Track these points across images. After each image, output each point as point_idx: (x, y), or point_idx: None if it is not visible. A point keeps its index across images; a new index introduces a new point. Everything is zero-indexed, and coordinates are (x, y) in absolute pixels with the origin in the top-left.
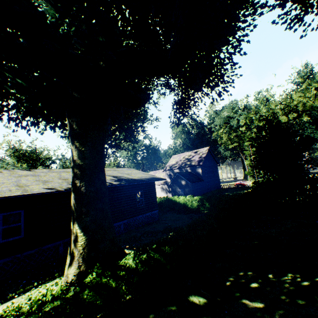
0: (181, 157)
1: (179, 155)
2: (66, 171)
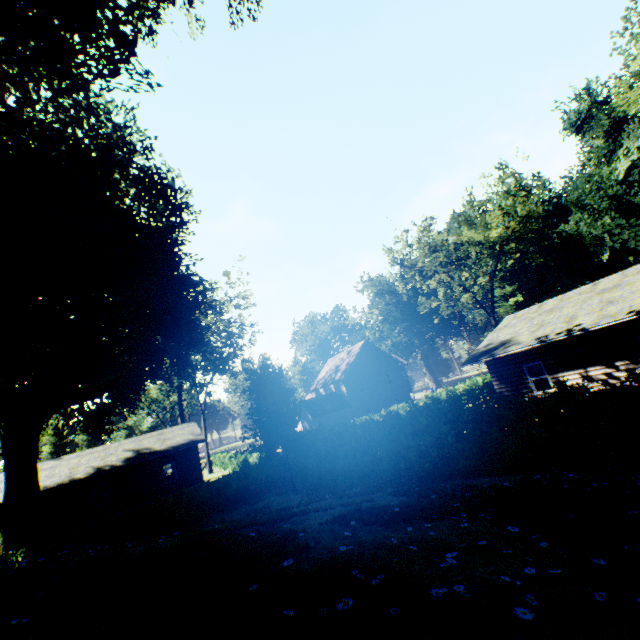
0: (333, 364)
1: (333, 359)
2: (94, 452)
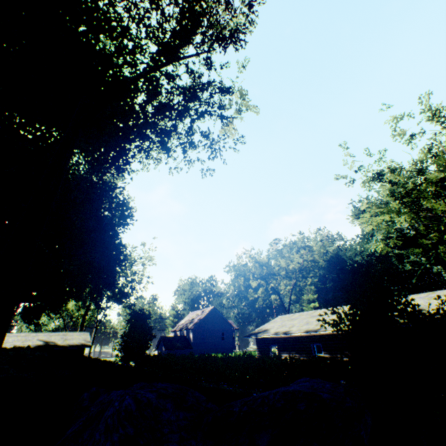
0: (192, 316)
1: (193, 313)
2: (19, 335)
